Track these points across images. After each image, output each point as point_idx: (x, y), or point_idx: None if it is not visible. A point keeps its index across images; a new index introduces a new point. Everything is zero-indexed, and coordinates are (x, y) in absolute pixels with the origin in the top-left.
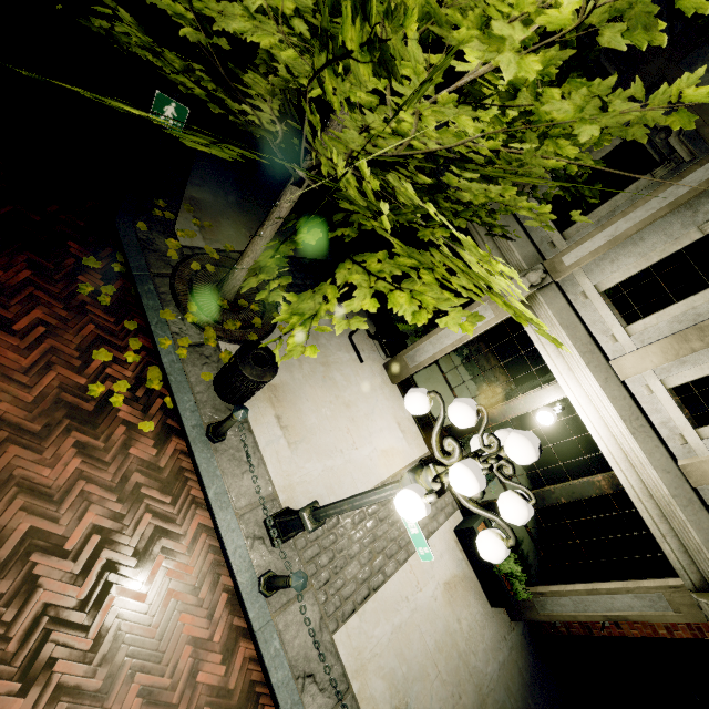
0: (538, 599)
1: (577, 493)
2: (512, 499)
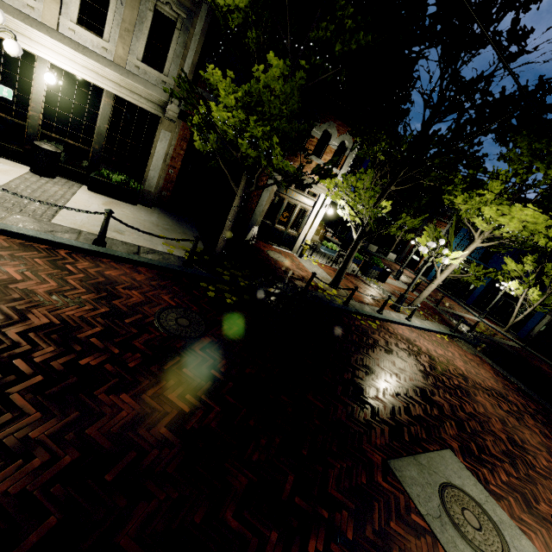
0: (148, 186)
1: (106, 116)
2: None
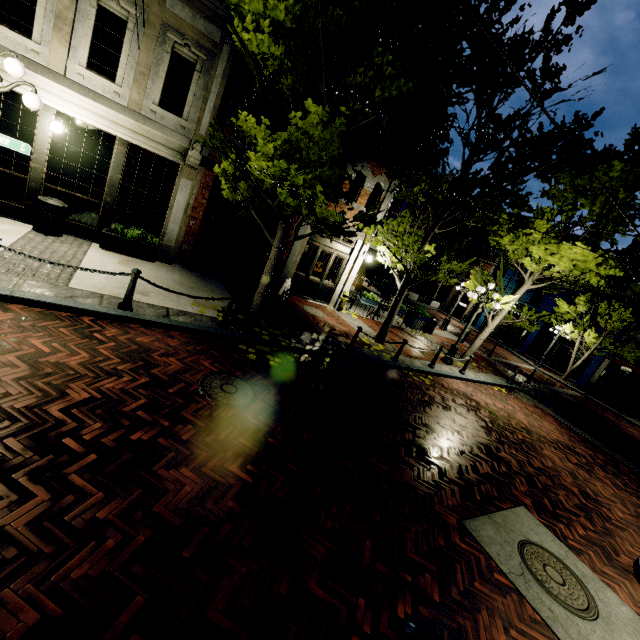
0: (167, 240)
1: (119, 165)
2: (7, 60)
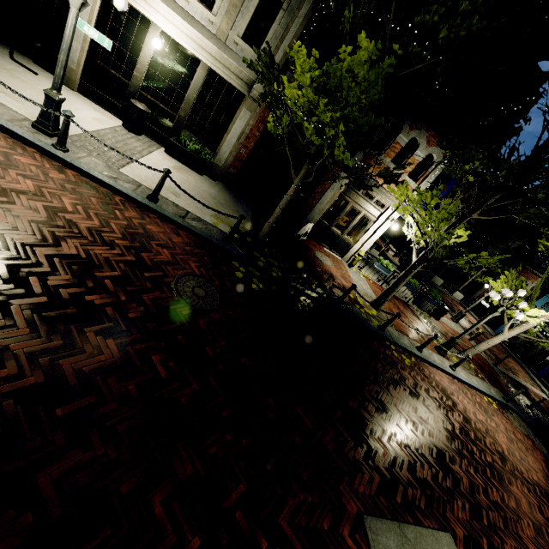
0: (218, 160)
1: (197, 86)
2: None
